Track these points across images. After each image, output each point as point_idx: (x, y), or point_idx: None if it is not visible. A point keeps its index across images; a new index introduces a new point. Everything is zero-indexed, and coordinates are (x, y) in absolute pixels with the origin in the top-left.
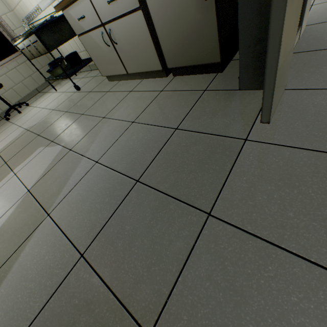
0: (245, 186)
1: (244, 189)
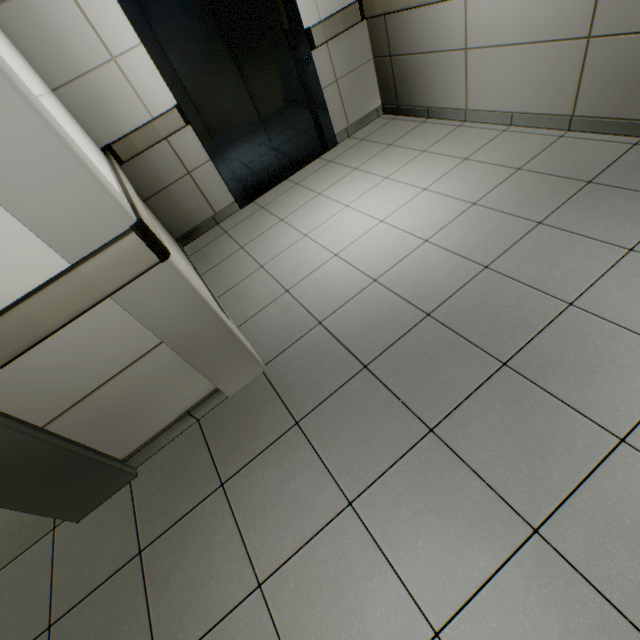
0: (5, 582)
1: (2, 584)
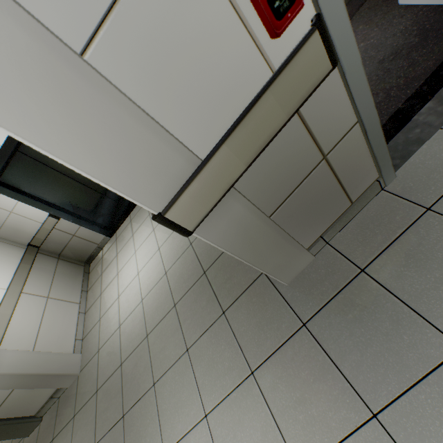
0: None
1: None
